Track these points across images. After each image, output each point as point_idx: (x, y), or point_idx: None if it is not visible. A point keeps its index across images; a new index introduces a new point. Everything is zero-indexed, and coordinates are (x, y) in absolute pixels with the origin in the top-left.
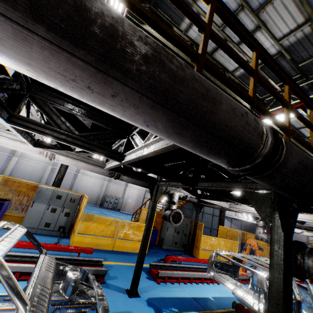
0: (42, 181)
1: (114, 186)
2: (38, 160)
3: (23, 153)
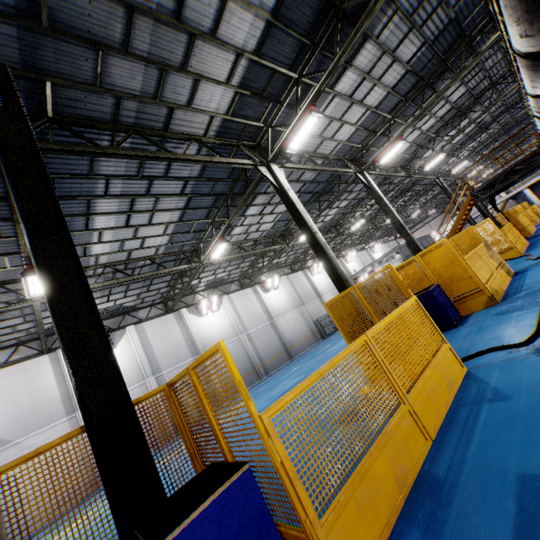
0: (253, 359)
1: (310, 306)
2: (224, 339)
3: (204, 344)
